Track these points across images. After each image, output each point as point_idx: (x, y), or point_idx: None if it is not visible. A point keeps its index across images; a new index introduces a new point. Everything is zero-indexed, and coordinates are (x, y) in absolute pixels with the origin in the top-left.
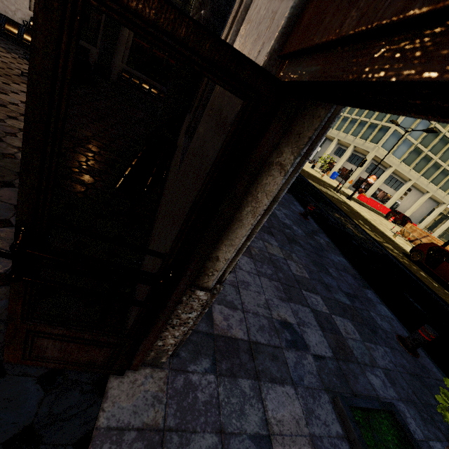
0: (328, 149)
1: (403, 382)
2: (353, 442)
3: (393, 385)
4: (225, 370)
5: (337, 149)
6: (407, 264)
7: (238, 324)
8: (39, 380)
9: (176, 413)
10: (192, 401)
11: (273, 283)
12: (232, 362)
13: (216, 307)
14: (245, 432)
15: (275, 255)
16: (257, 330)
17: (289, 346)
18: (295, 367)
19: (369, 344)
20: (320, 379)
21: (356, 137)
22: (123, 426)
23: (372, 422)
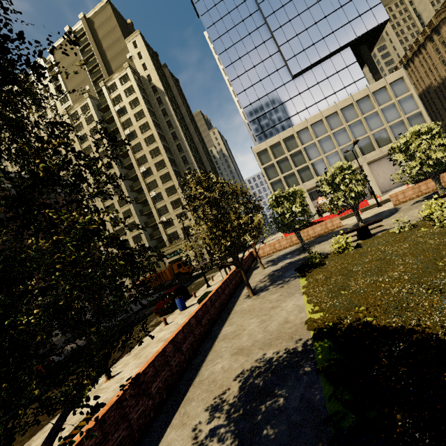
0: None
1: None
2: None
3: None
4: None
5: None
6: None
7: None
8: None
9: None
10: None
11: None
12: None
13: None
14: None
15: None
16: None
17: None
18: None
19: None
20: None
21: None
22: None
23: None
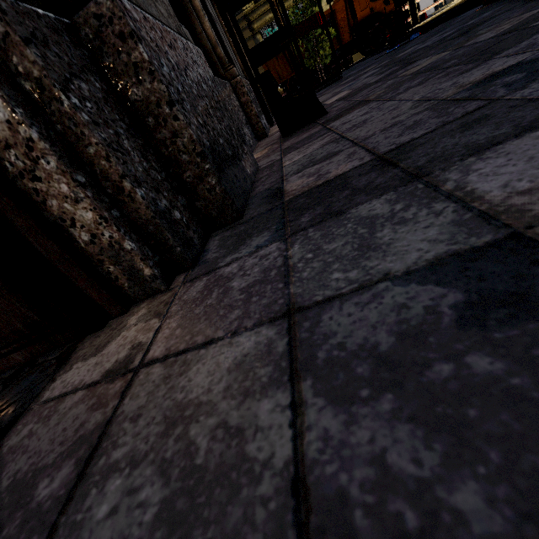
0: None
1: None
2: None
3: None
4: (308, 222)
5: None
6: None
7: (342, 162)
8: (6, 380)
9: (174, 333)
10: (216, 300)
11: (431, 80)
12: (329, 203)
13: (291, 179)
14: (386, 277)
15: (427, 65)
16: (399, 135)
17: (525, 83)
18: None
19: None
20: None
21: None
22: (69, 391)
23: None
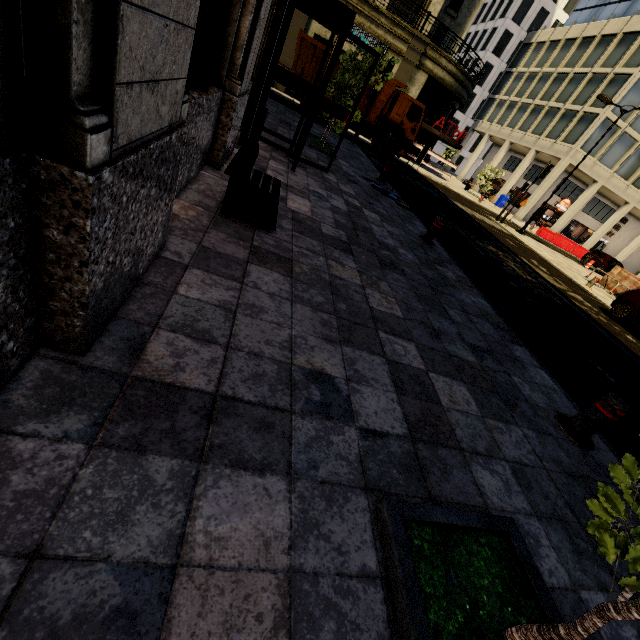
0: (494, 159)
1: (550, 486)
2: (394, 587)
3: (527, 490)
4: (121, 438)
5: (510, 159)
6: (604, 322)
7: (202, 365)
8: None
9: None
10: None
11: (319, 315)
12: (149, 425)
13: (162, 335)
14: (108, 558)
15: (343, 278)
16: (245, 380)
17: (309, 411)
18: (306, 446)
19: (494, 422)
20: (360, 469)
21: (540, 136)
22: None
23: (452, 551)
